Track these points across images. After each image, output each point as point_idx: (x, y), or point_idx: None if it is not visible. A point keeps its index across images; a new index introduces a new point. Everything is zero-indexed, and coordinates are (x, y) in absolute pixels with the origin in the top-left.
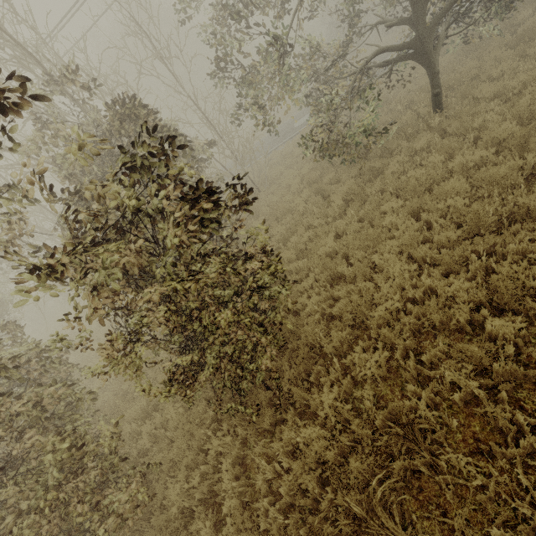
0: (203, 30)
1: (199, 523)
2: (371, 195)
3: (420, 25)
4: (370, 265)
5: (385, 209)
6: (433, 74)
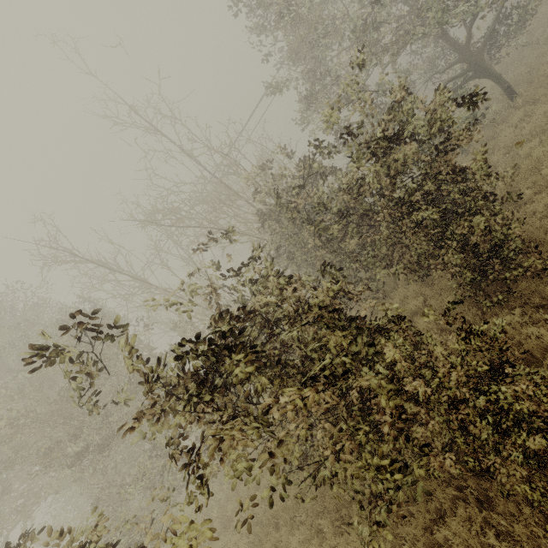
0: (312, 133)
1: (547, 362)
2: (497, 162)
3: (470, 57)
4: (546, 178)
5: (523, 155)
6: (497, 78)
